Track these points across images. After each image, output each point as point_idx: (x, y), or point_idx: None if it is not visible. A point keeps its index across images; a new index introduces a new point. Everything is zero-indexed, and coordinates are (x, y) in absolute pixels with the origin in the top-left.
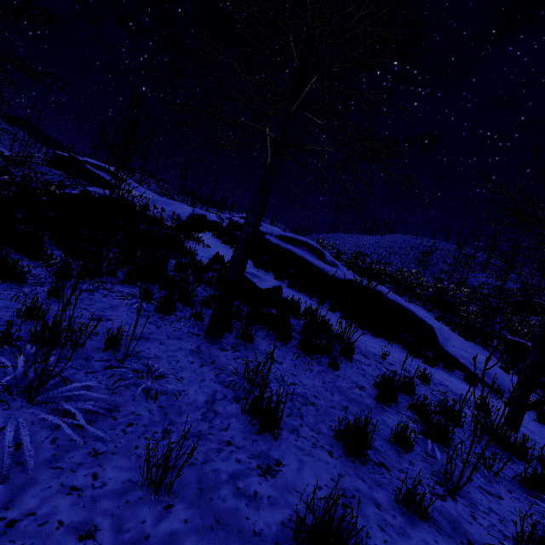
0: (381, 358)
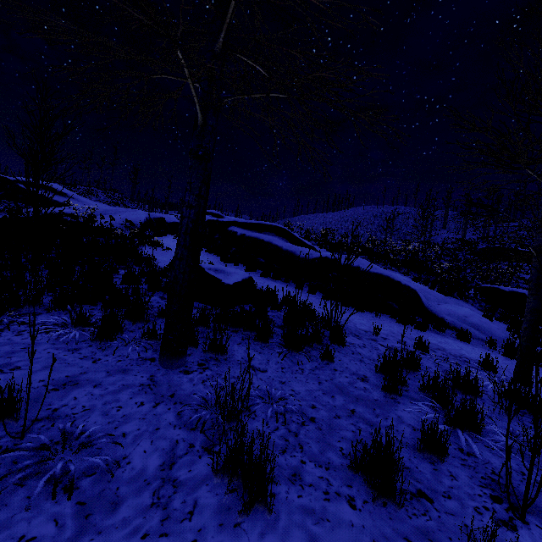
0: (373, 335)
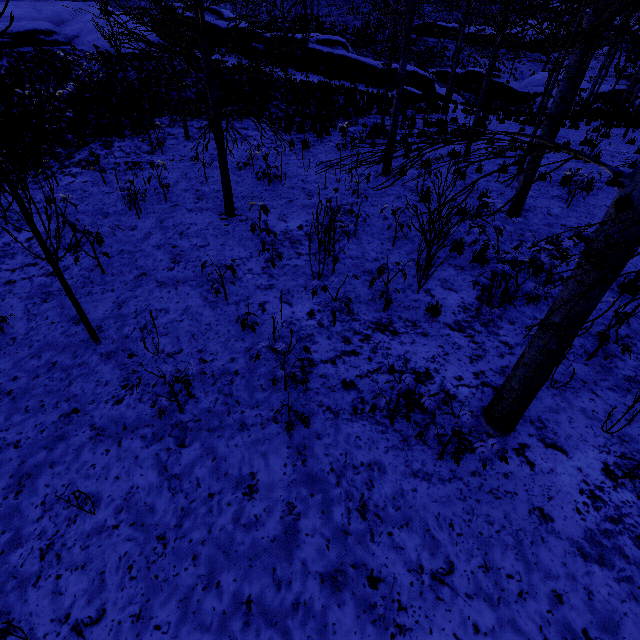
0: None
